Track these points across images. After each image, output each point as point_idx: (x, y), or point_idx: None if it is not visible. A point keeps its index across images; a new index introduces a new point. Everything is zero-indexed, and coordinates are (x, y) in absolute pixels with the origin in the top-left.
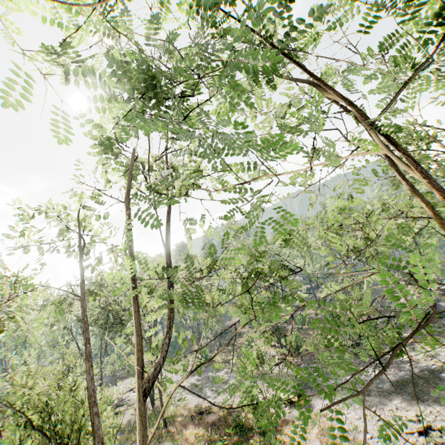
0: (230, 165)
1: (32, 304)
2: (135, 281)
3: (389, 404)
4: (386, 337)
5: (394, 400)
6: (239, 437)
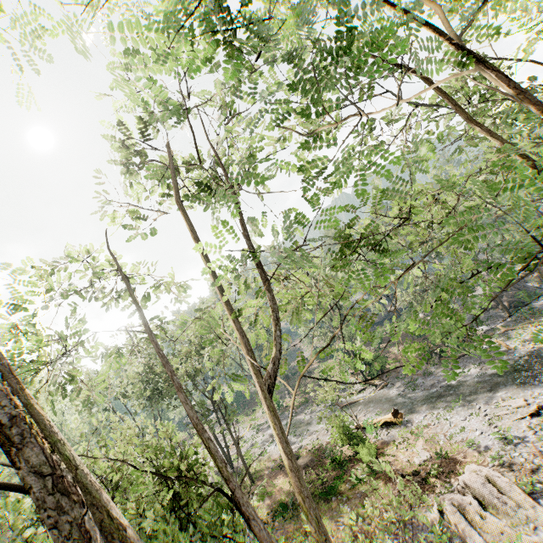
0: (309, 116)
1: None
2: (218, 287)
3: (493, 398)
4: (475, 334)
5: (498, 392)
6: (339, 472)
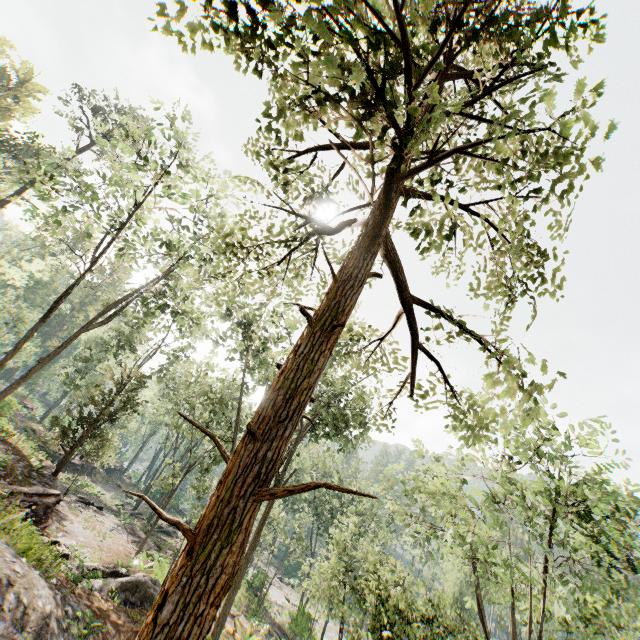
0: None
1: None
2: None
3: None
4: None
5: None
6: None
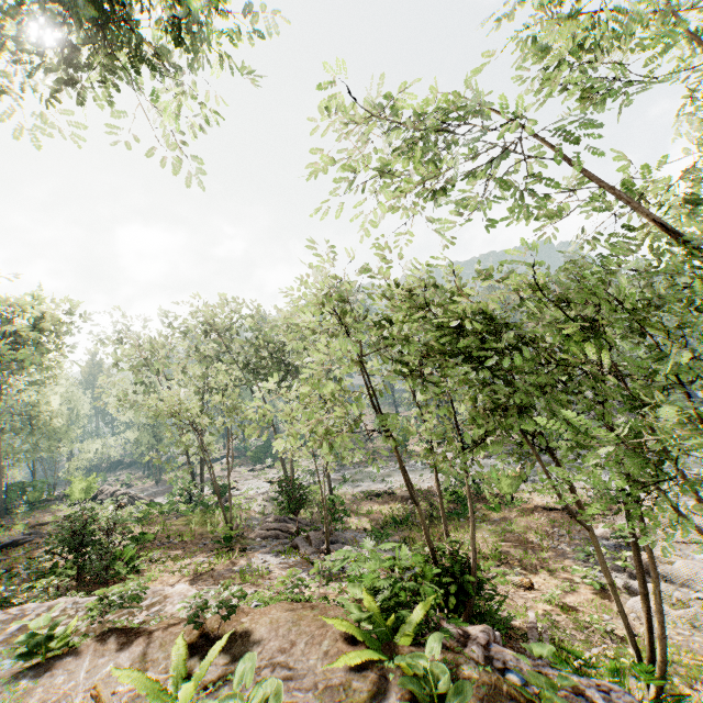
0: None
1: (98, 335)
2: None
3: None
4: None
5: None
6: (458, 505)
